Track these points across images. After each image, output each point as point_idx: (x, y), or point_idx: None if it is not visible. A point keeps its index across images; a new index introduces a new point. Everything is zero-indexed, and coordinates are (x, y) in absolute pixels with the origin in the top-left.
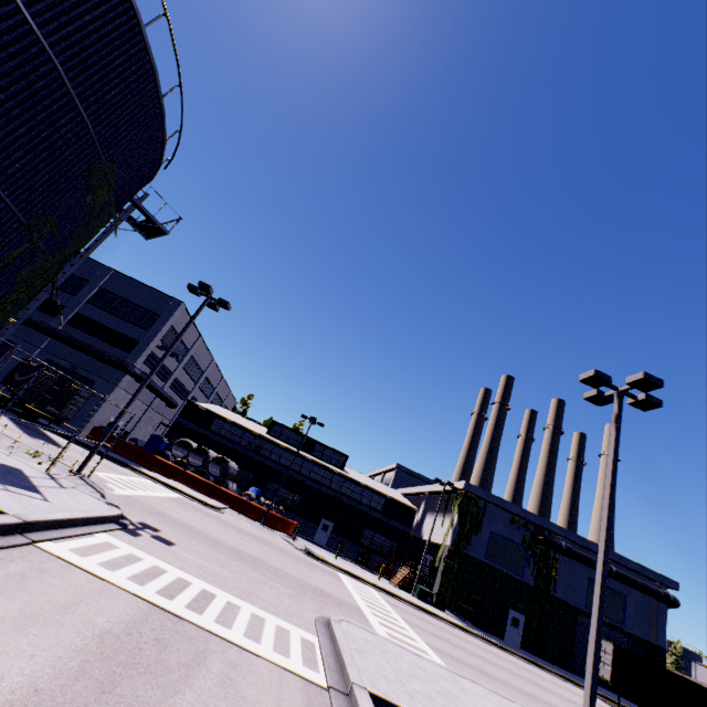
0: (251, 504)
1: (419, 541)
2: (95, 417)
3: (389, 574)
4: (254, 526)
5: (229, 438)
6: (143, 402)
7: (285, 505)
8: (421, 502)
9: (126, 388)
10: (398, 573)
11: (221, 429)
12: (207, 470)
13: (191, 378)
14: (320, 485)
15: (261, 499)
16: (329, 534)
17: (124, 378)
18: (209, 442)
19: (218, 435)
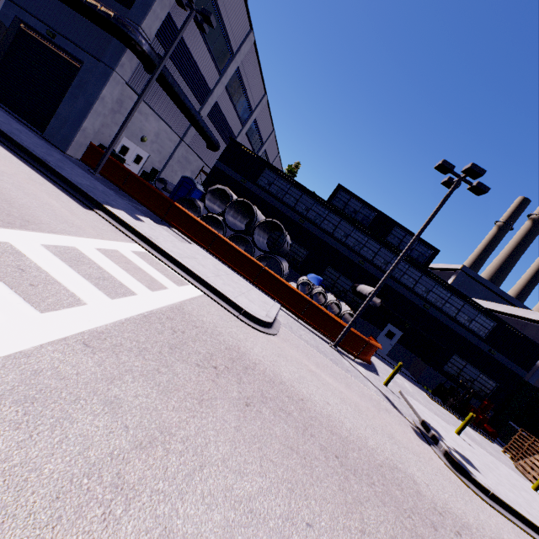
0: (317, 308)
1: (531, 390)
2: (87, 125)
3: (483, 425)
4: (329, 359)
5: (280, 198)
6: (170, 127)
7: (345, 300)
8: (536, 333)
9: (135, 87)
10: (535, 458)
11: (271, 185)
12: (250, 238)
13: (237, 114)
14: (399, 285)
15: (325, 296)
16: (394, 343)
17: (122, 57)
18: (255, 200)
19: (266, 193)
